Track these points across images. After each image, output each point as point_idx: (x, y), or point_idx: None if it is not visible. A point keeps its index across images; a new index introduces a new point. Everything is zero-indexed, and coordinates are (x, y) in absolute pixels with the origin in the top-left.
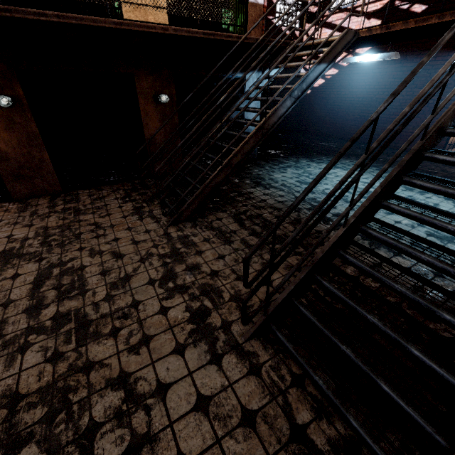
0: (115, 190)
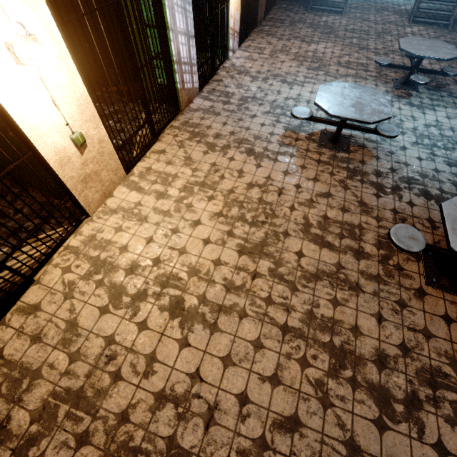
0: (281, 12)
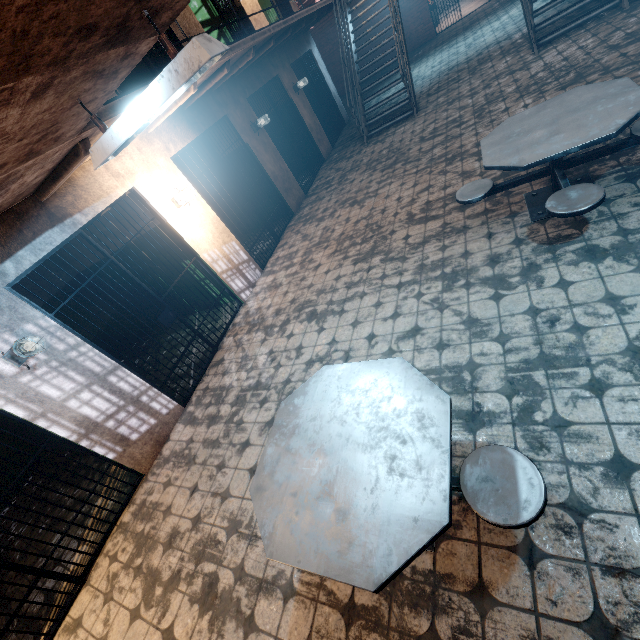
0: (330, 169)
